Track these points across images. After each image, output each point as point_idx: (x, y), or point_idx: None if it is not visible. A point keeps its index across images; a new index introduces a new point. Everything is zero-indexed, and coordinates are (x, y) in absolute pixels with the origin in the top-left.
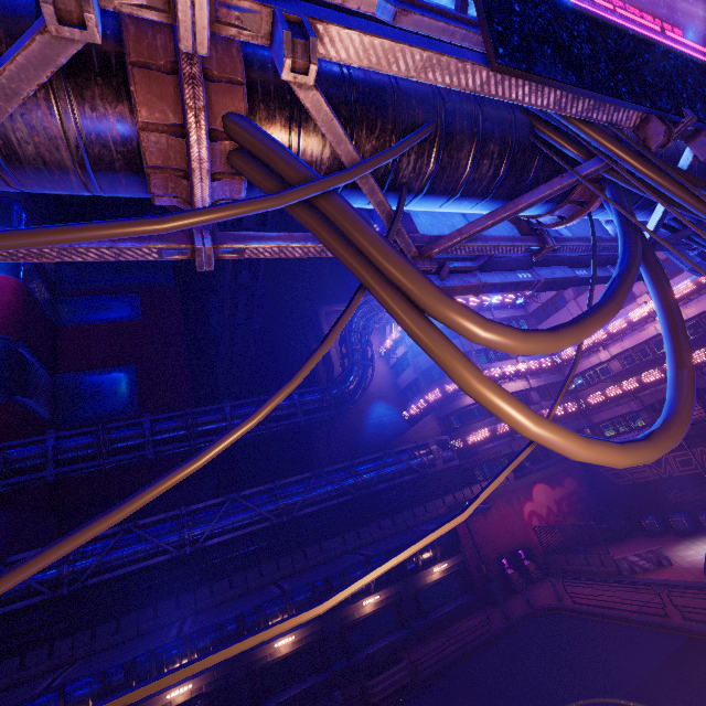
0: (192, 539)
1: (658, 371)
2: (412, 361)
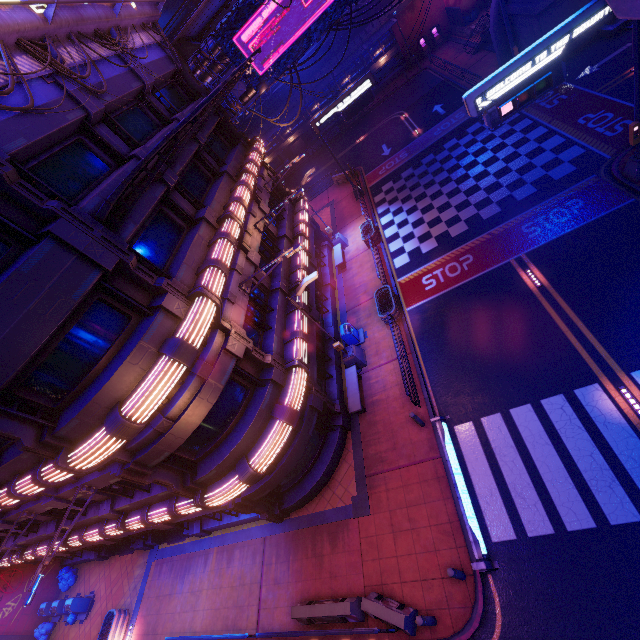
0: (267, 93)
1: None
2: None
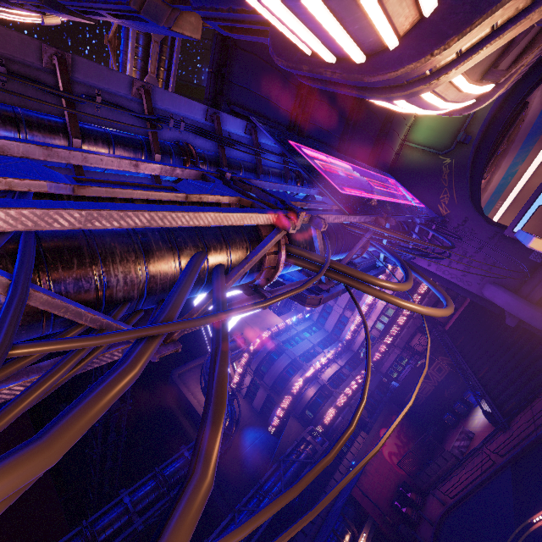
0: None
1: (396, 325)
2: (260, 383)
